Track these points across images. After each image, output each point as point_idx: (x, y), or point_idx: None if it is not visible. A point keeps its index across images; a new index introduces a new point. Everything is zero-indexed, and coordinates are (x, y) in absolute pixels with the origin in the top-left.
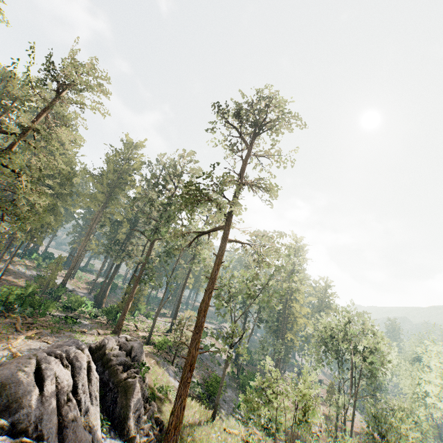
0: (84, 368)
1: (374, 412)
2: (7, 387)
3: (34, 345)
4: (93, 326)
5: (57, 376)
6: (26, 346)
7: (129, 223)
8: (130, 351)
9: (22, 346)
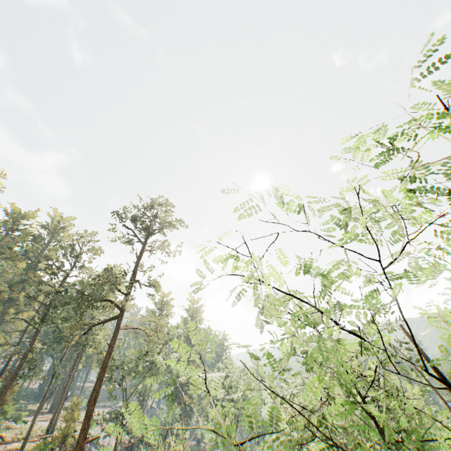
0: None
1: None
2: None
3: None
4: None
5: None
6: None
7: (4, 303)
8: None
9: None
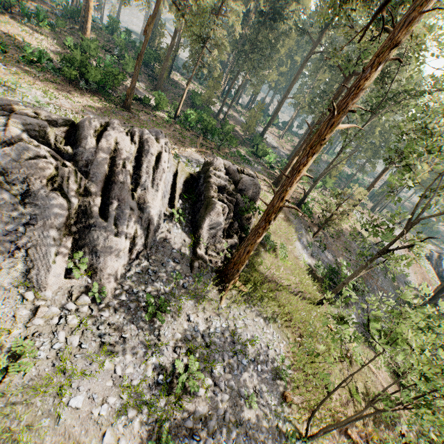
0: (151, 153)
1: None
2: (79, 129)
3: (195, 157)
4: (262, 172)
5: (117, 142)
6: (188, 154)
7: None
8: (238, 183)
9: (186, 153)
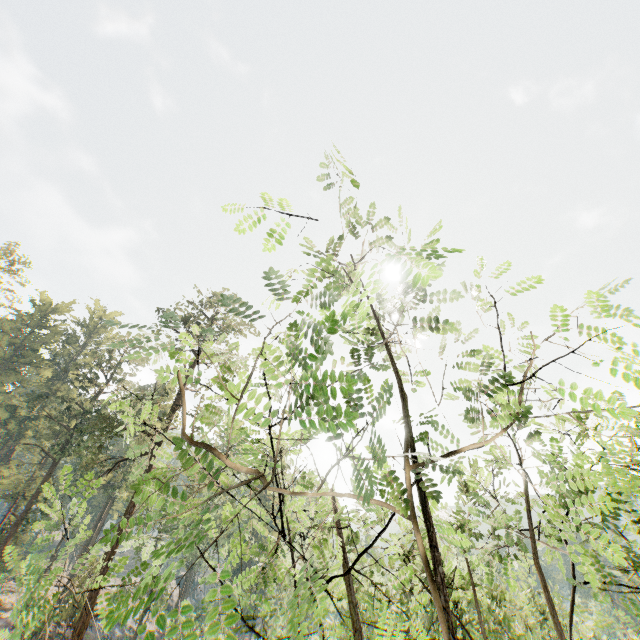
0: None
1: None
2: None
3: None
4: None
5: None
6: None
7: (20, 422)
8: None
9: None
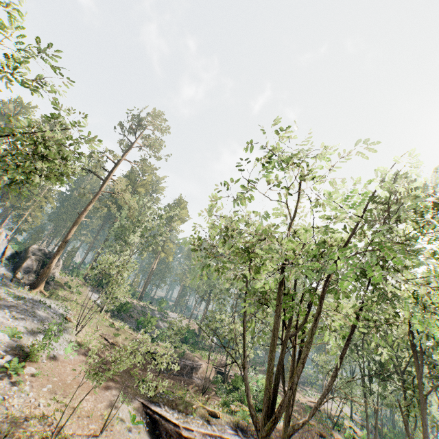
0: None
1: (213, 311)
2: None
3: None
4: None
5: None
6: None
7: None
8: (47, 255)
9: None
